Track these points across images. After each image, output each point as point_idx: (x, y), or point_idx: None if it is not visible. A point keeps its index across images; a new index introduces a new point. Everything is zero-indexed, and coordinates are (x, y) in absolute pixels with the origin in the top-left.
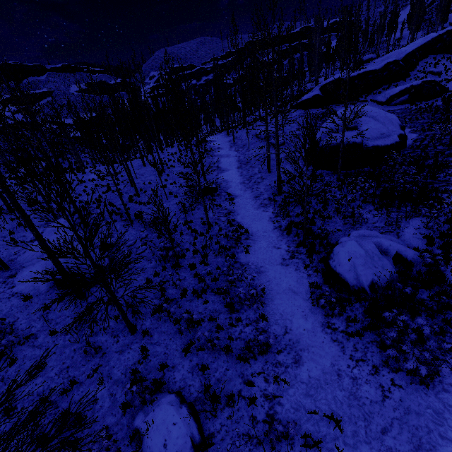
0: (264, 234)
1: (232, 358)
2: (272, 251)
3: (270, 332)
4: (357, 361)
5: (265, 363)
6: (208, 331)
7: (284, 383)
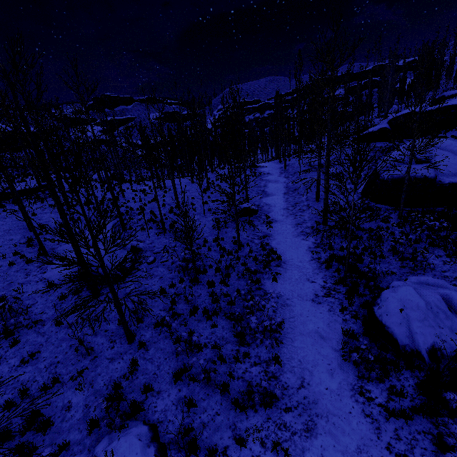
0: (298, 264)
1: (228, 401)
2: (304, 283)
3: (282, 380)
4: (397, 456)
5: (267, 419)
6: (205, 359)
7: (286, 455)
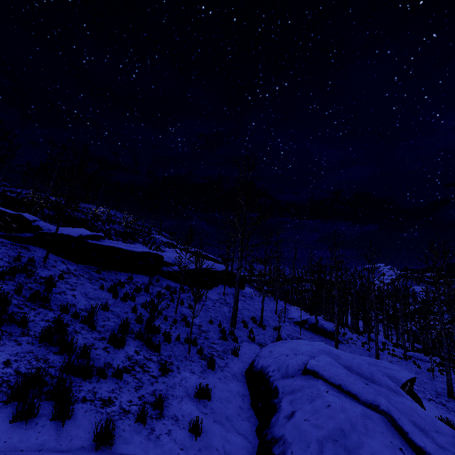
0: None
1: None
2: None
3: None
4: None
5: None
6: None
7: None
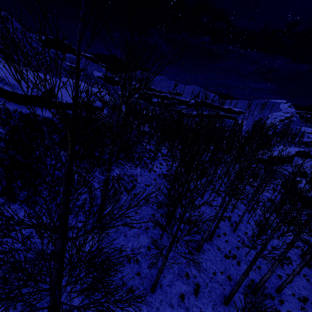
0: None
1: None
2: None
3: None
4: None
5: None
6: None
7: None
